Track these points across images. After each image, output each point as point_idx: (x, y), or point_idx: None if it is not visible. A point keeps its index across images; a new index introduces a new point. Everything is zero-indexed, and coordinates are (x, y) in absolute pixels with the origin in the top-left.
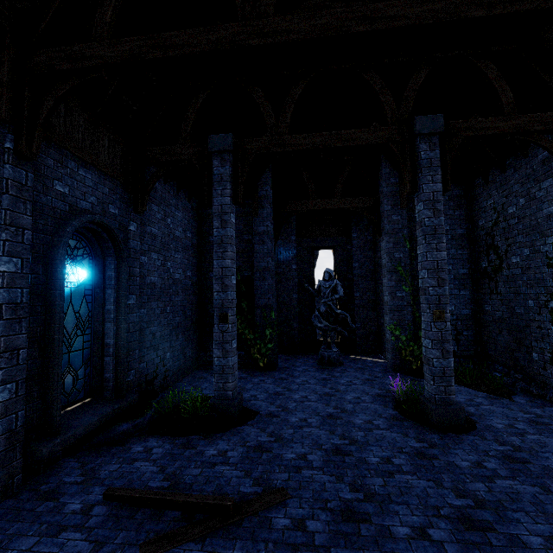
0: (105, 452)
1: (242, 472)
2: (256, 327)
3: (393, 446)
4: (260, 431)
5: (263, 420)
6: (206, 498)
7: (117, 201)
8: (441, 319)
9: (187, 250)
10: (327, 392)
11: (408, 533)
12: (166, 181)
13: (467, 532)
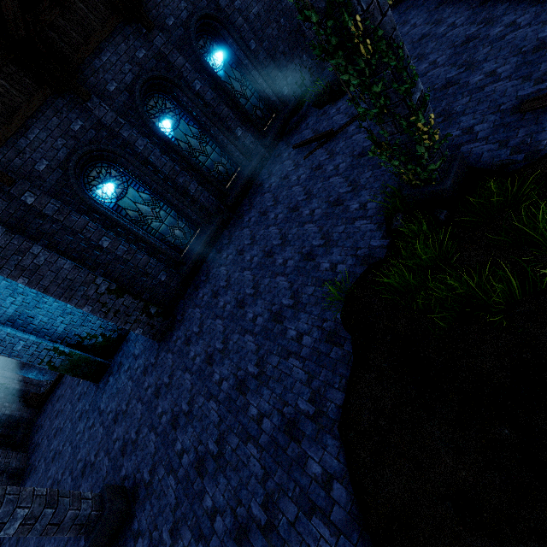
0: (292, 134)
1: (344, 115)
2: None
3: (450, 44)
4: None
5: None
6: (322, 133)
7: None
8: None
9: None
10: (440, 2)
11: None
12: None
13: (438, 93)
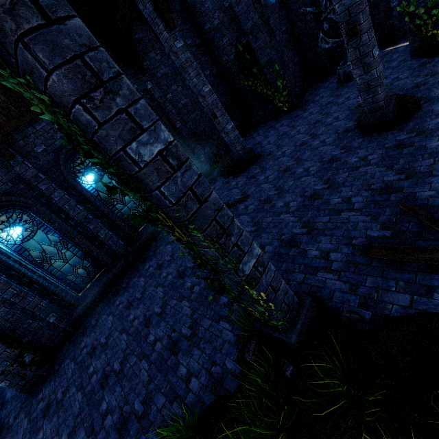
0: None
1: (239, 190)
2: (270, 84)
3: (320, 158)
4: (257, 167)
5: (263, 159)
6: None
7: (131, 80)
8: (354, 36)
9: (194, 56)
10: (317, 120)
11: (281, 205)
12: (143, 23)
13: (307, 201)
